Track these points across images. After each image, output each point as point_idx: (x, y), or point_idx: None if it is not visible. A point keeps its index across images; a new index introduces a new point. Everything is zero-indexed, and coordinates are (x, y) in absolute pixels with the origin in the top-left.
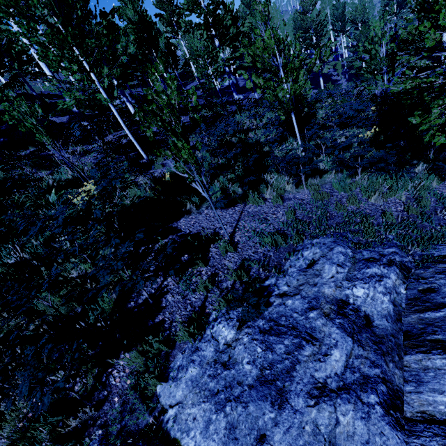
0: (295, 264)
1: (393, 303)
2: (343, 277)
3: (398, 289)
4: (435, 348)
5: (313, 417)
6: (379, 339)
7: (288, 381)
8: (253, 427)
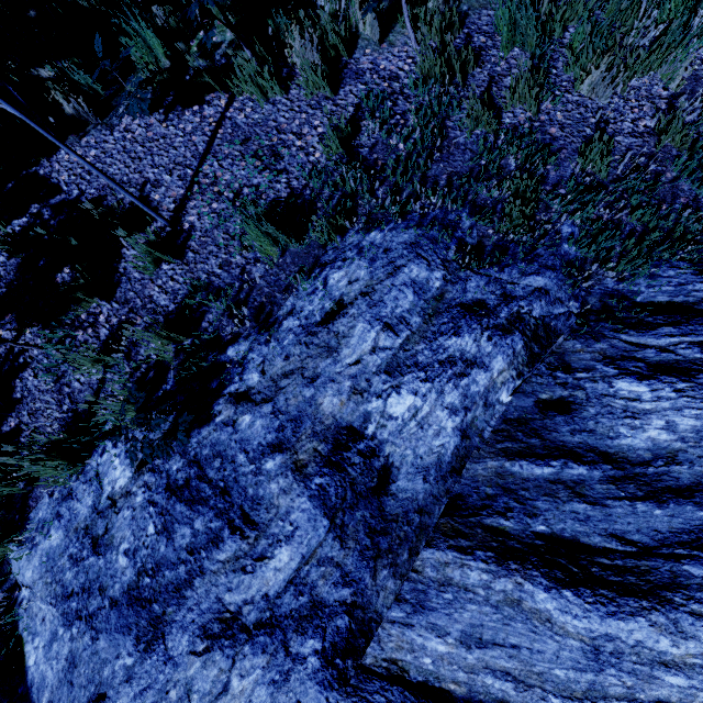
0: (303, 307)
1: (463, 432)
2: (380, 364)
3: (494, 395)
4: (486, 548)
5: (191, 675)
6: (384, 525)
7: (173, 605)
8: (92, 679)
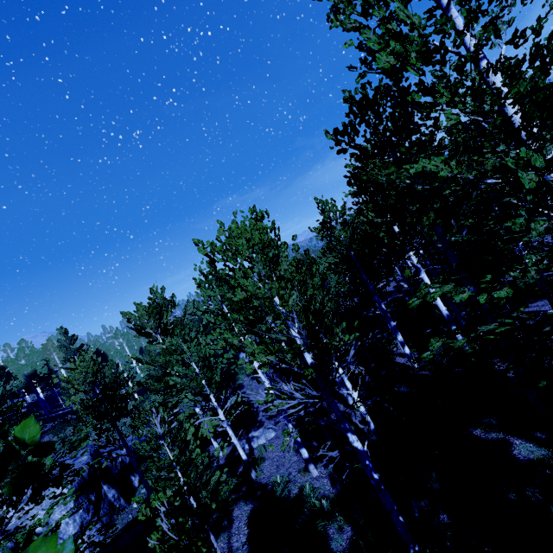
0: None
1: None
2: None
3: None
4: None
5: None
6: None
7: None
8: None
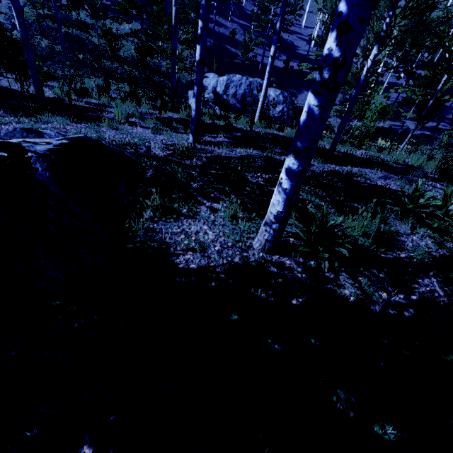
0: None
1: None
2: None
3: None
4: None
5: None
6: None
7: None
8: None
